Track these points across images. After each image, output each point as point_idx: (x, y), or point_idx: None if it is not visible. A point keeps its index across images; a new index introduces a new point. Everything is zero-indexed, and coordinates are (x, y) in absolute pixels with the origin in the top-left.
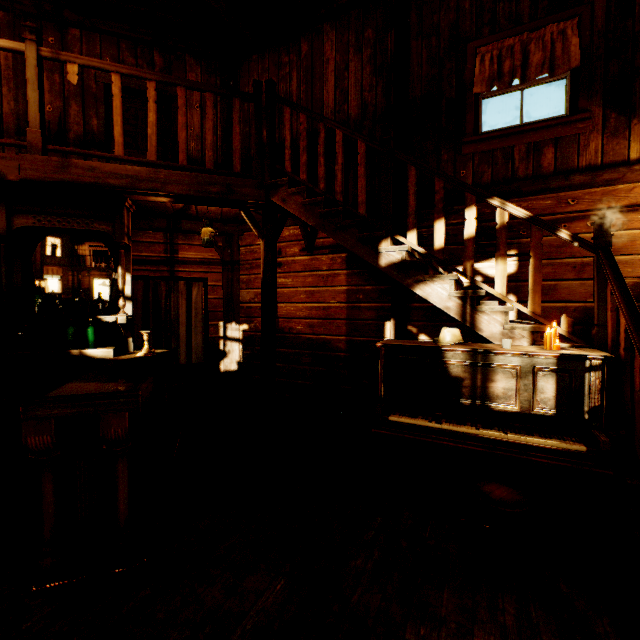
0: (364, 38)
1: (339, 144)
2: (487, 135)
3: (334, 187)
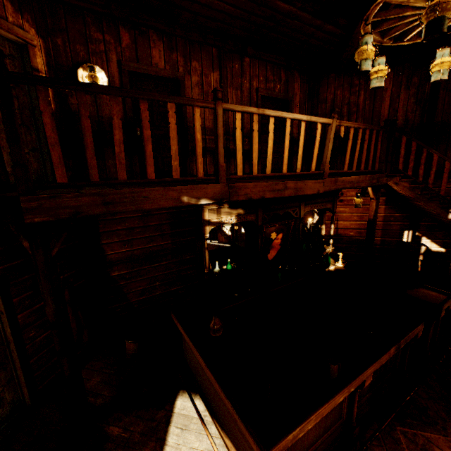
0: (412, 82)
1: (435, 161)
2: None
3: None
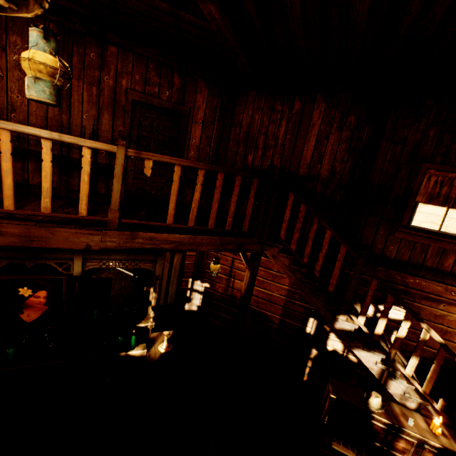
0: (347, 121)
1: (326, 240)
2: (415, 232)
3: (295, 219)
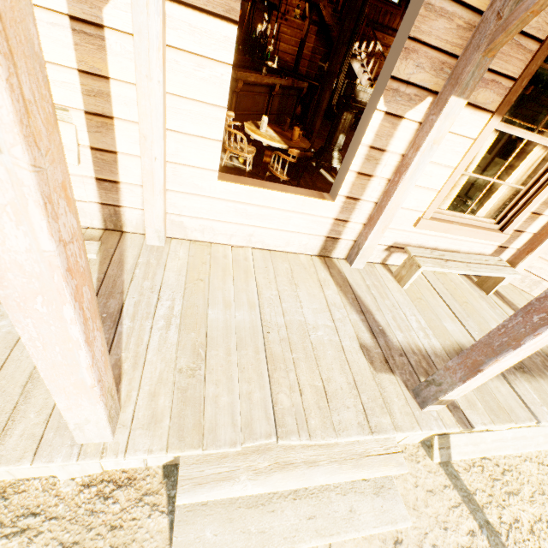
0: None
1: None
2: None
3: None
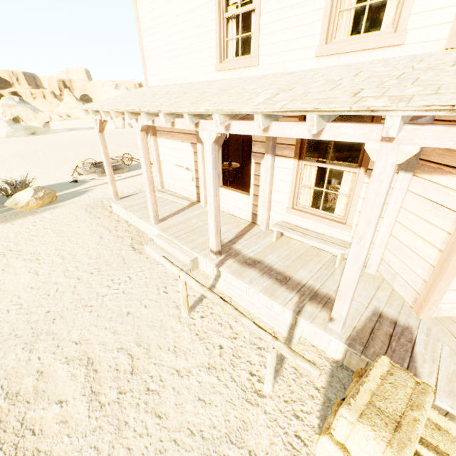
0: None
1: None
2: None
3: None
